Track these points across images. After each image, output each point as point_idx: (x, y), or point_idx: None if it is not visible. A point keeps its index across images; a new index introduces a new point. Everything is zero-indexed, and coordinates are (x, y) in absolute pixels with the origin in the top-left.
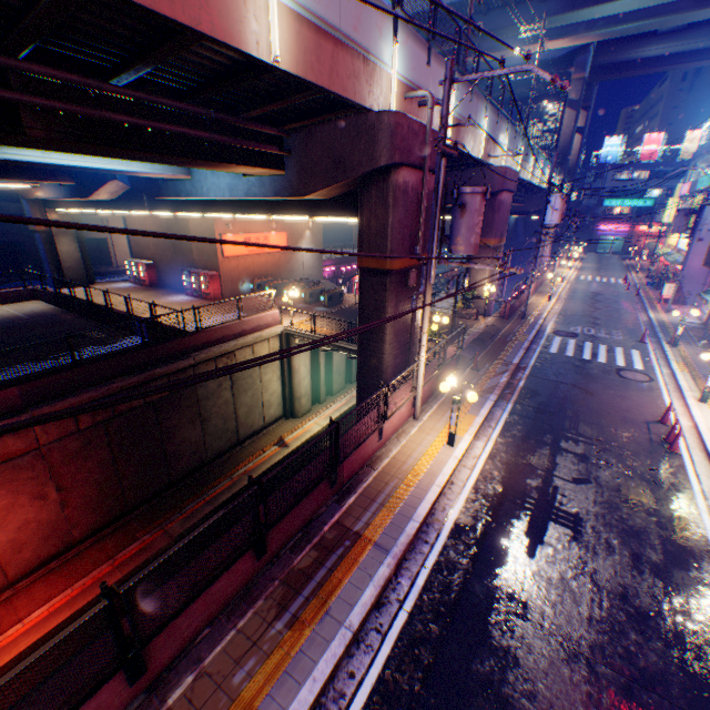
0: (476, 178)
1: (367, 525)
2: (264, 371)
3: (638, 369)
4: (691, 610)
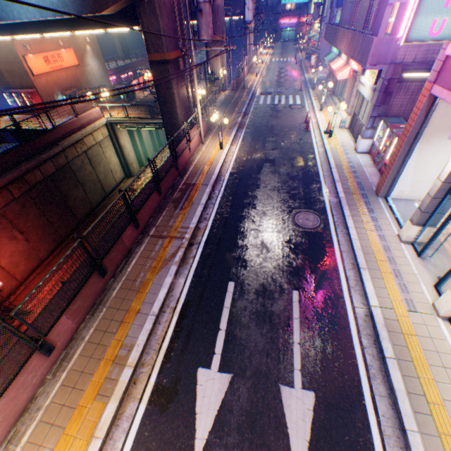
0: None
1: (197, 181)
2: (105, 150)
3: (298, 104)
4: (307, 172)
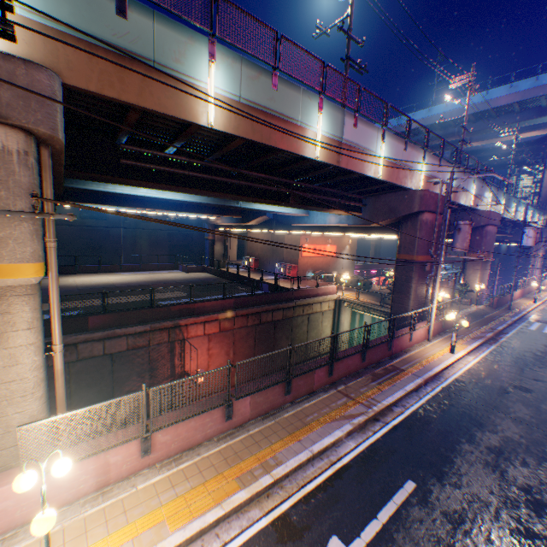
0: (468, 217)
1: (407, 368)
2: (324, 319)
3: None
4: None
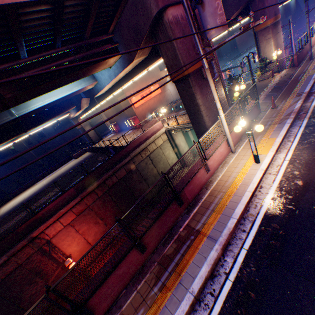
0: None
1: (203, 225)
2: (164, 151)
3: None
4: None
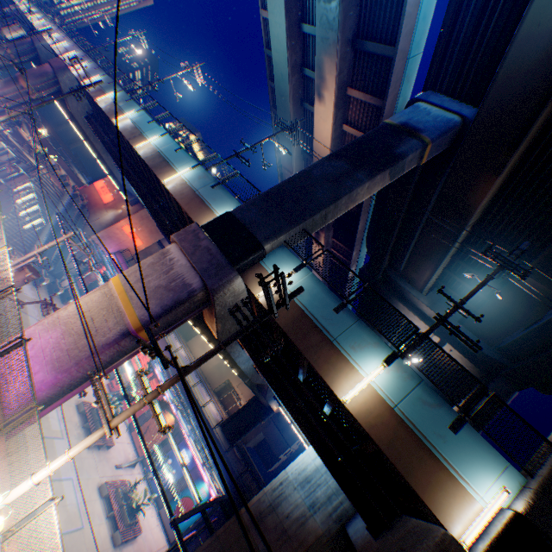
0: None
1: None
2: None
3: None
4: None
